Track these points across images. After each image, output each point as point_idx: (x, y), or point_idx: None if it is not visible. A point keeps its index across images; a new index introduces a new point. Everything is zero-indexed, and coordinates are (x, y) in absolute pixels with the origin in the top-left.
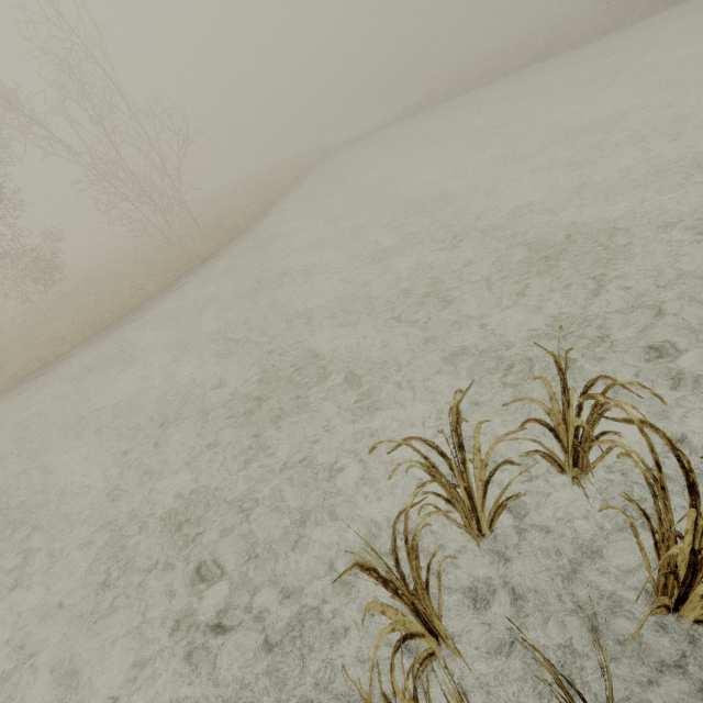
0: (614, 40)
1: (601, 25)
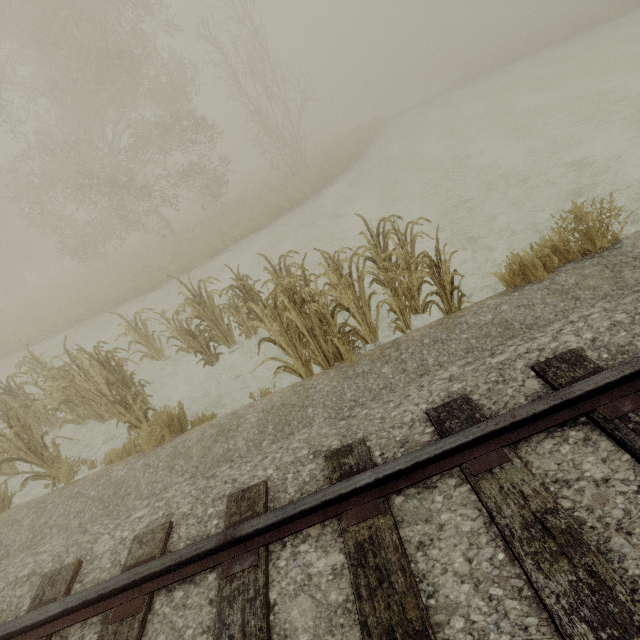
0: None
1: None
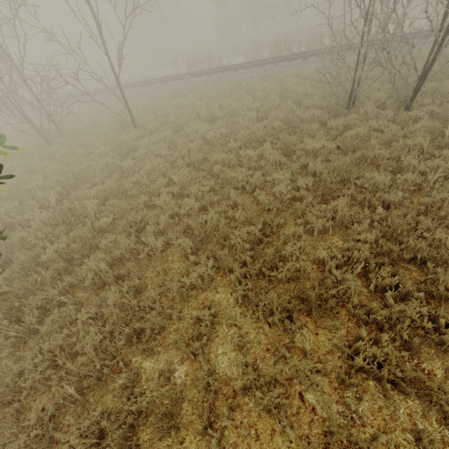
0: None
1: None
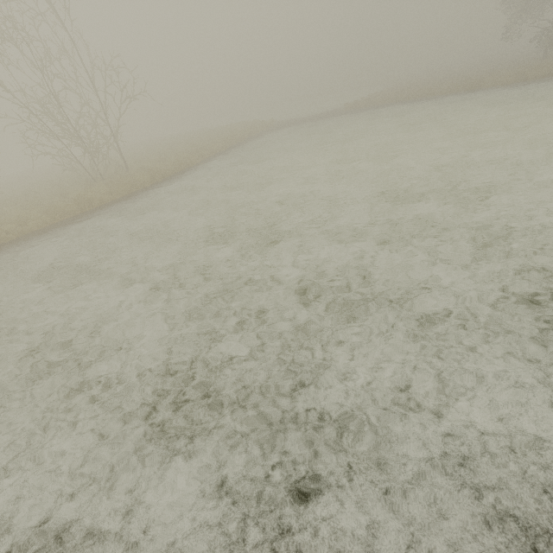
0: (531, 89)
1: (528, 72)
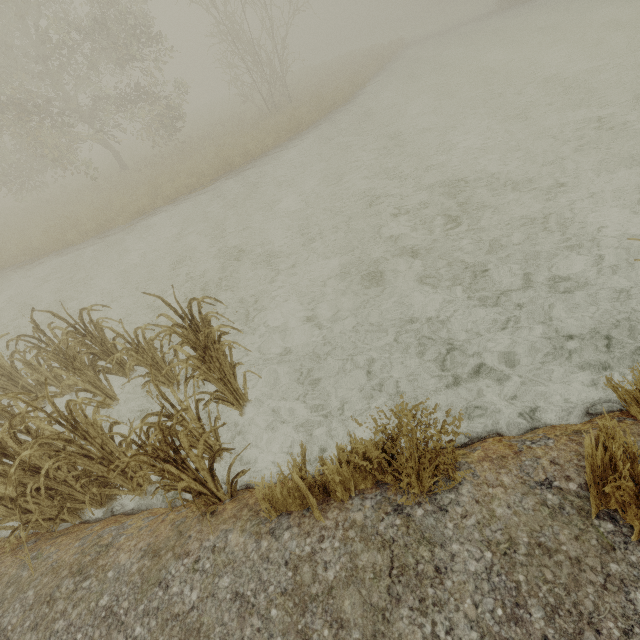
0: None
1: None
